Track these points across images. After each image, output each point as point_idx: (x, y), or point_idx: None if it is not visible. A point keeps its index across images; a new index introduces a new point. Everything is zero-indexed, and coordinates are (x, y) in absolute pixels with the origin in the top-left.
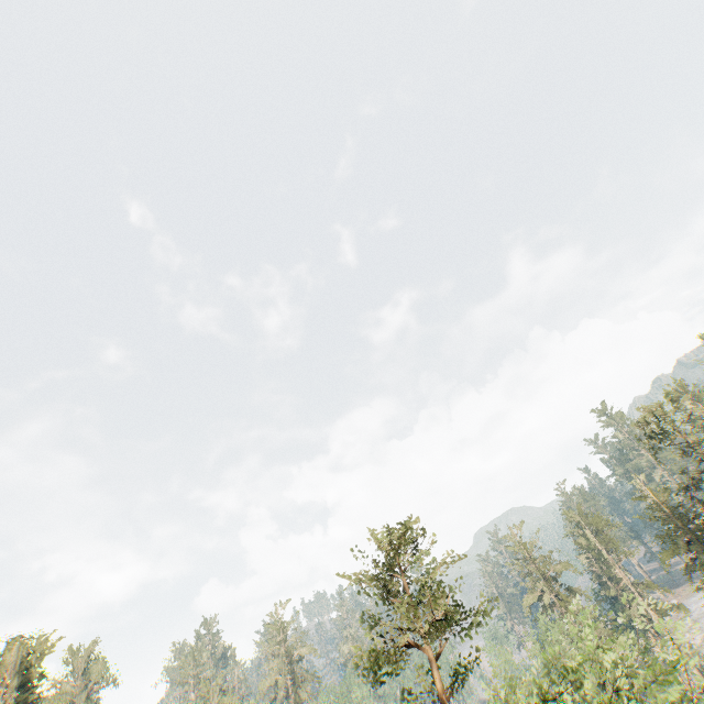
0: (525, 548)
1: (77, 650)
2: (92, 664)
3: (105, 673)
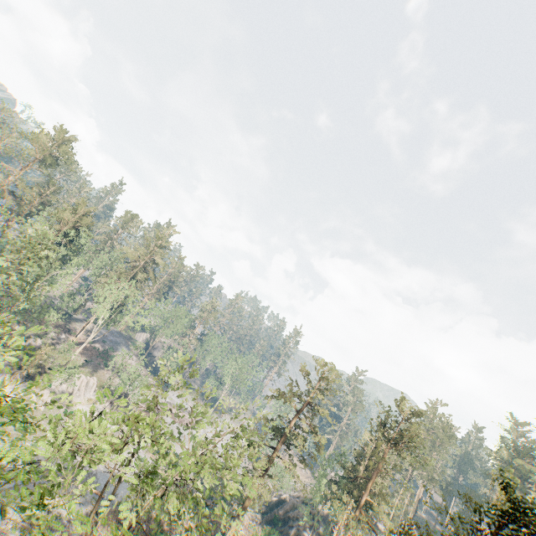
0: (321, 366)
1: (65, 131)
2: (64, 145)
3: (64, 154)
